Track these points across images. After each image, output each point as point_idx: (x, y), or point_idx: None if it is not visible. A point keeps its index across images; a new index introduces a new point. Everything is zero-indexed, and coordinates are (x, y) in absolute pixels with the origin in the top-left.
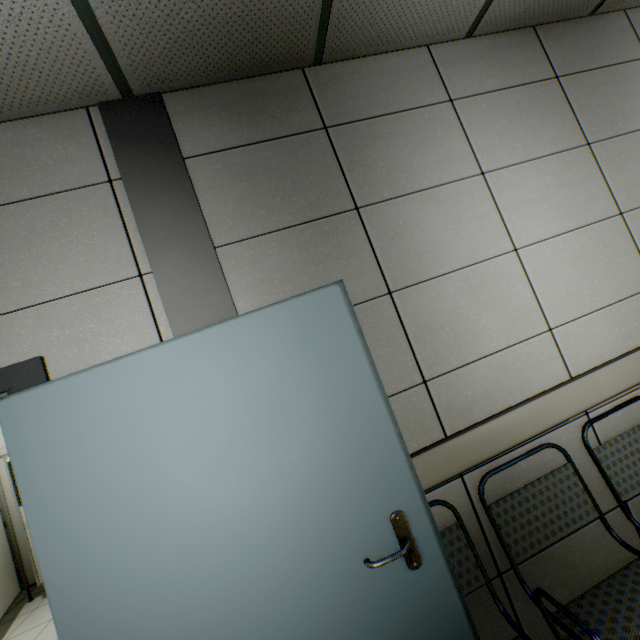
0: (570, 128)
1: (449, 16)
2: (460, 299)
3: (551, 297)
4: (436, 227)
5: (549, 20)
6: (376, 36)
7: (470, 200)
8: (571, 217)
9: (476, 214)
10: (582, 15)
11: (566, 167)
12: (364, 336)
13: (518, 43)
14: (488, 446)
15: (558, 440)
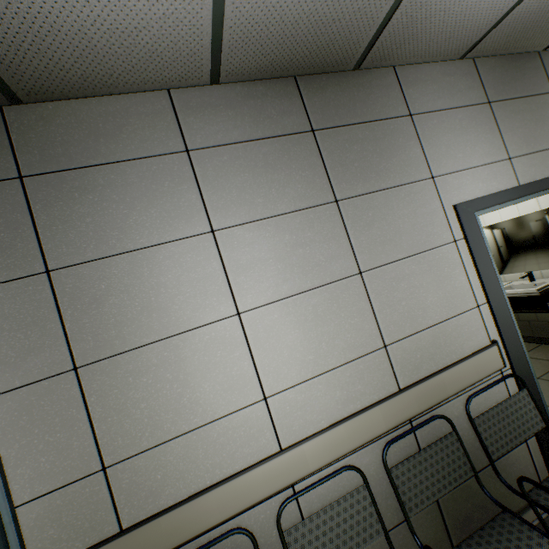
0: (320, 184)
1: (173, 65)
2: (164, 371)
3: (272, 363)
4: (147, 291)
5: (309, 72)
6: (82, 80)
7: (194, 260)
8: (307, 277)
9: (199, 275)
10: (346, 69)
11: (309, 224)
12: (33, 421)
13: (276, 92)
14: (165, 540)
15: (257, 518)
